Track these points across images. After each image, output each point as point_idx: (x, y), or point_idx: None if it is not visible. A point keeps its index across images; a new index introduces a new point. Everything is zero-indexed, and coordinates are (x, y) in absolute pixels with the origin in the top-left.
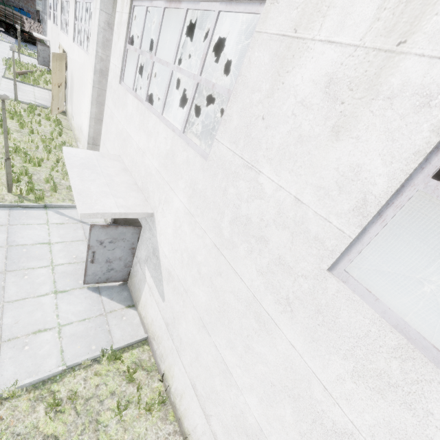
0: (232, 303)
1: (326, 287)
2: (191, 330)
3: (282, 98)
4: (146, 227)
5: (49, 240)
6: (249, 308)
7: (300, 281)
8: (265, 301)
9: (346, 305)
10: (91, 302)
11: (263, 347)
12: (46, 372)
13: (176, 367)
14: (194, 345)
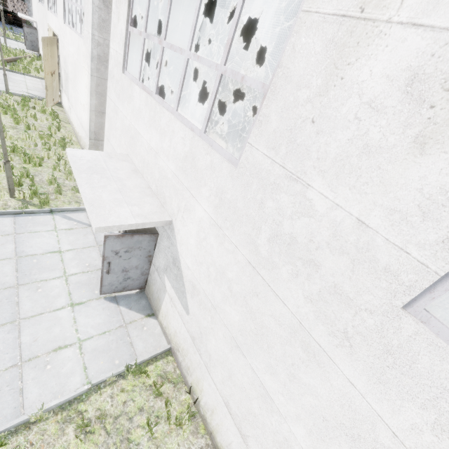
0: (273, 327)
1: (399, 326)
2: (222, 348)
3: (340, 97)
4: (163, 234)
5: (59, 249)
6: (294, 335)
7: (362, 315)
8: (316, 331)
9: (427, 350)
10: (109, 313)
11: (313, 379)
12: (71, 392)
13: (205, 382)
14: (226, 364)
